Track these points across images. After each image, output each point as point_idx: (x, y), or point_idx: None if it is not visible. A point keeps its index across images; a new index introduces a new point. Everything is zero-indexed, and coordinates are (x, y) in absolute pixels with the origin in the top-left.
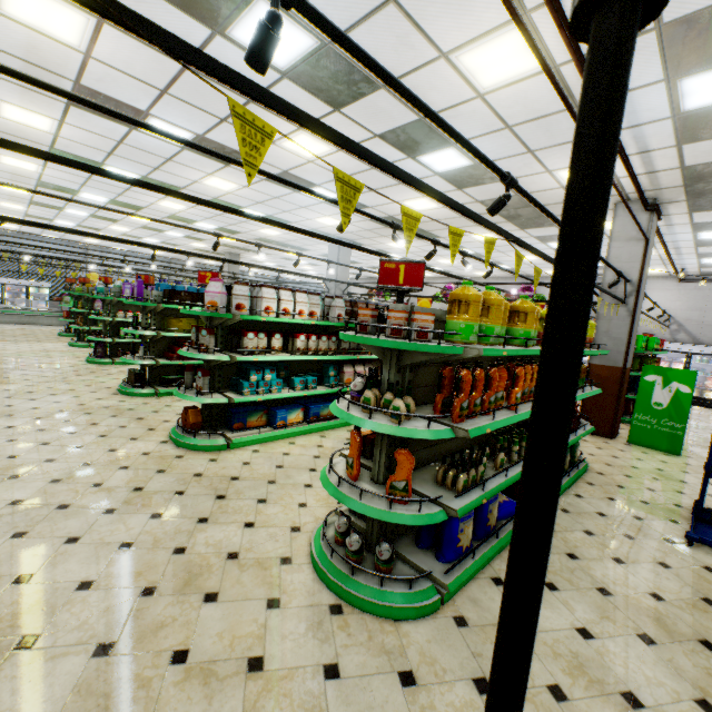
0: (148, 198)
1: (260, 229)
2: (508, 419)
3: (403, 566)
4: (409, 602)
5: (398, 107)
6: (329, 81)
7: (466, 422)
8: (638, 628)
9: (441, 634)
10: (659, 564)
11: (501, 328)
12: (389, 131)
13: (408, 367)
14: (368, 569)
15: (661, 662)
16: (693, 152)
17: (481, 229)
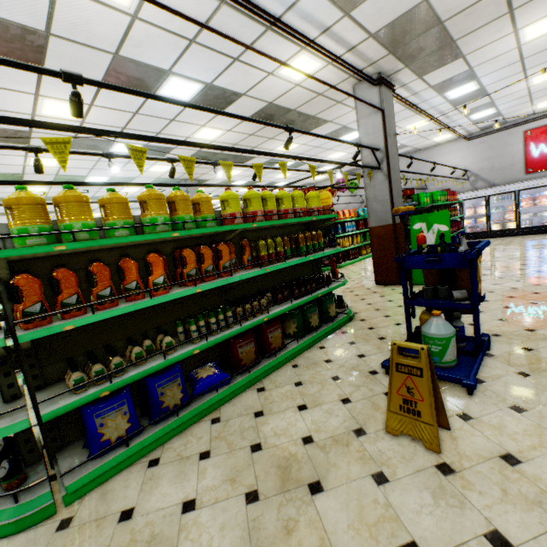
0: (11, 189)
1: (121, 190)
2: (126, 308)
3: (41, 475)
4: (9, 518)
5: (85, 50)
6: (1, 42)
7: (48, 325)
8: (255, 484)
9: (25, 546)
10: (341, 401)
11: (117, 222)
12: (106, 76)
13: (2, 285)
14: (0, 487)
15: (243, 524)
16: (366, 18)
17: (277, 141)
